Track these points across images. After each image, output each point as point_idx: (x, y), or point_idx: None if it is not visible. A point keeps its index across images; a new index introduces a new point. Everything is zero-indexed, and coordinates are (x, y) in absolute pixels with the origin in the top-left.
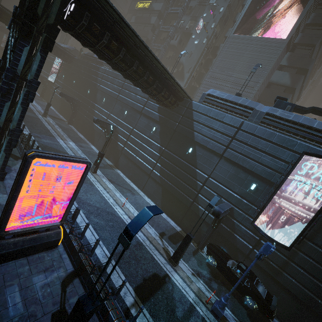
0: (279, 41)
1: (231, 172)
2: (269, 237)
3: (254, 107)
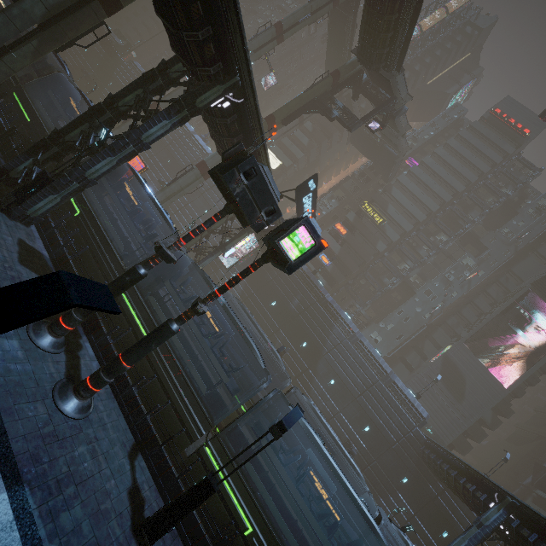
0: (501, 386)
1: None
2: None
3: None
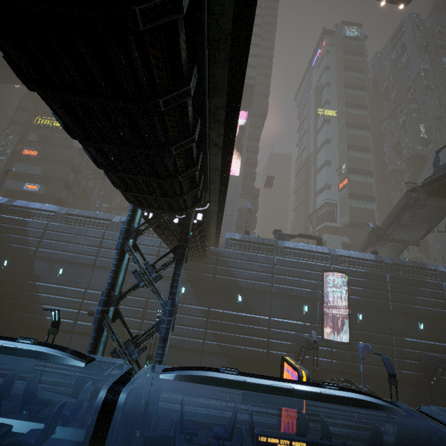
0: (235, 177)
1: (285, 304)
2: (341, 342)
3: (274, 244)
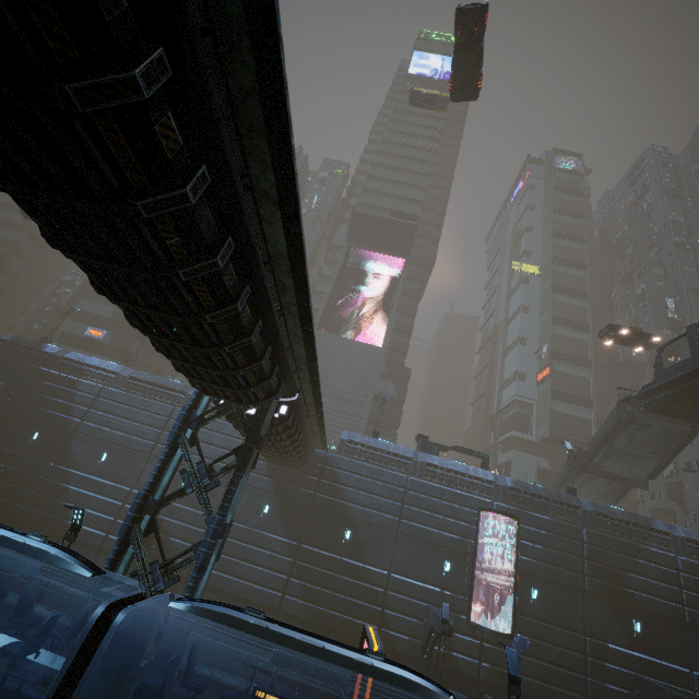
0: (376, 348)
1: (417, 554)
2: (495, 631)
3: (411, 456)
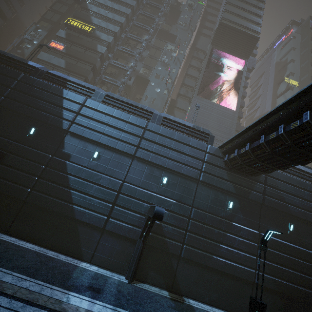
0: (232, 111)
1: None
2: None
3: None
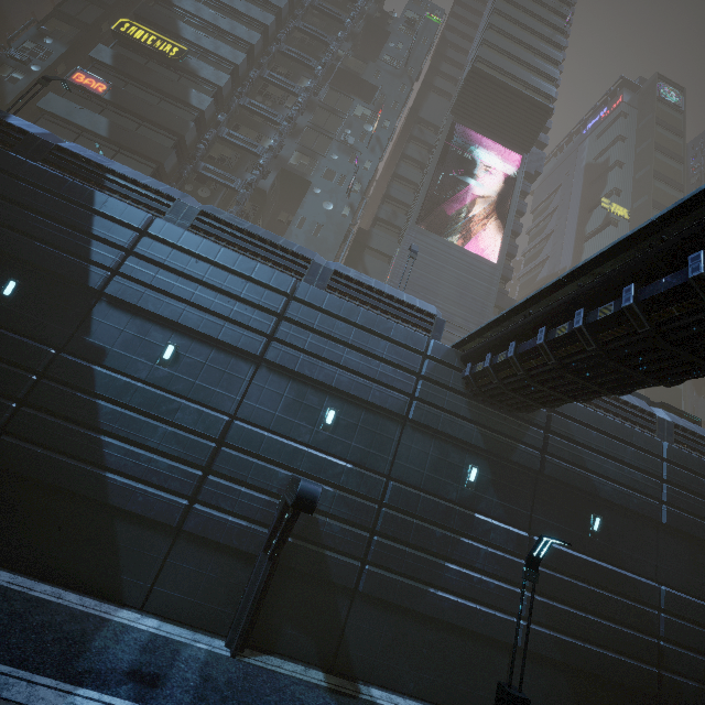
0: (490, 264)
1: (686, 557)
2: None
3: (653, 411)
